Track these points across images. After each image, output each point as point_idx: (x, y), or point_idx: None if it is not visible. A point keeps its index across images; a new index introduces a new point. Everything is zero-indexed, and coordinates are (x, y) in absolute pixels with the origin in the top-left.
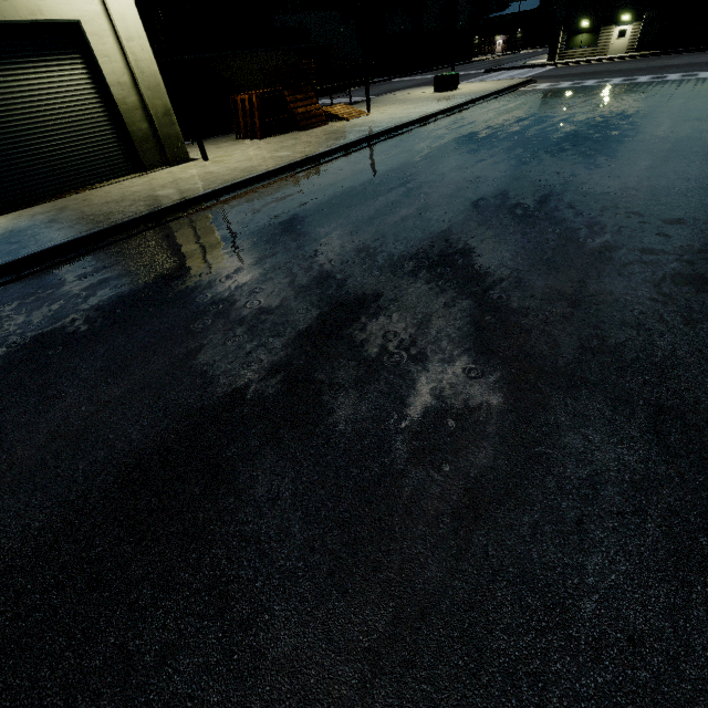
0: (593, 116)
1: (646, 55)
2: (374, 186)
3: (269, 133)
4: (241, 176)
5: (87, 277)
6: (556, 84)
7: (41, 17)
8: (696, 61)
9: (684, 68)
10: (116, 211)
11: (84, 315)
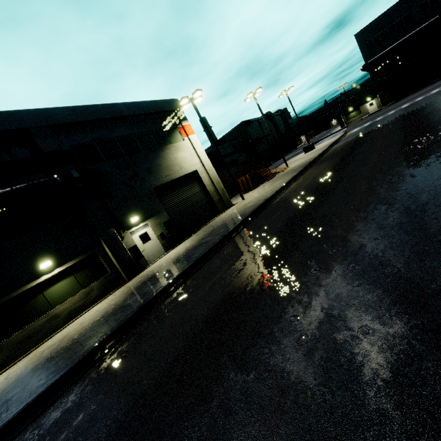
0: (404, 117)
1: (390, 105)
2: (342, 164)
3: (255, 186)
4: (275, 190)
5: (269, 218)
6: (362, 126)
7: (188, 172)
8: (421, 93)
9: (419, 96)
10: (242, 213)
11: (295, 215)
